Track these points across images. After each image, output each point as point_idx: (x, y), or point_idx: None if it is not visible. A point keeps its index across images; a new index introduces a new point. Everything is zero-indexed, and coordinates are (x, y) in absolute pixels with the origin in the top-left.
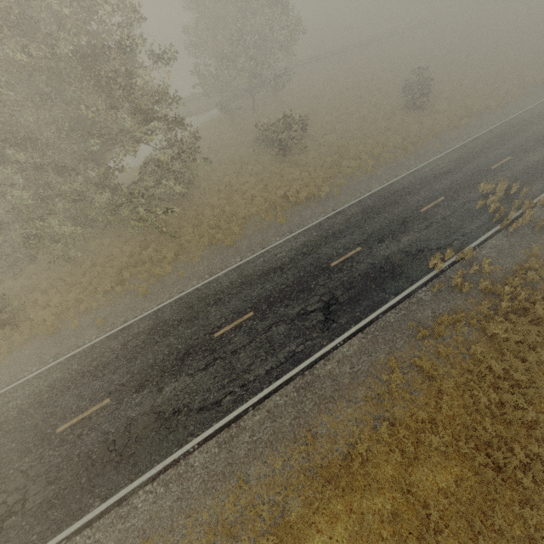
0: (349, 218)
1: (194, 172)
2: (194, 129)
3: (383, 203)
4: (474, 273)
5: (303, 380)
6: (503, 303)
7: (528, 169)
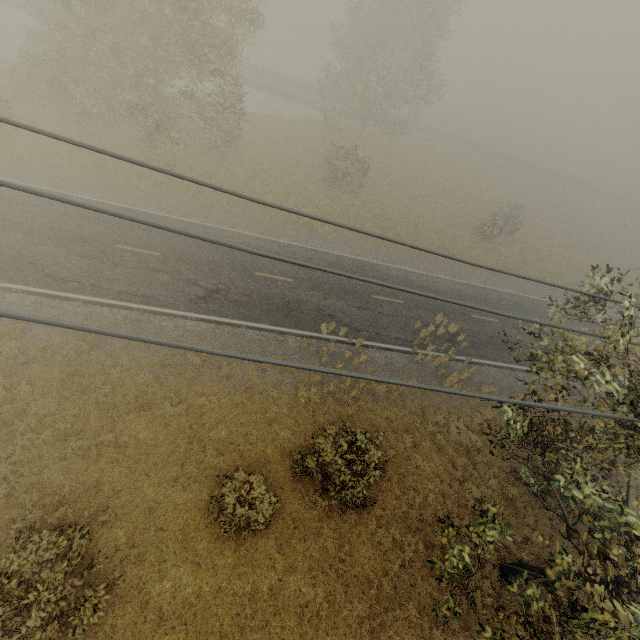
0: (315, 259)
1: (220, 127)
2: (298, 117)
3: (354, 270)
4: (349, 359)
5: (137, 316)
6: (332, 384)
7: (497, 338)
